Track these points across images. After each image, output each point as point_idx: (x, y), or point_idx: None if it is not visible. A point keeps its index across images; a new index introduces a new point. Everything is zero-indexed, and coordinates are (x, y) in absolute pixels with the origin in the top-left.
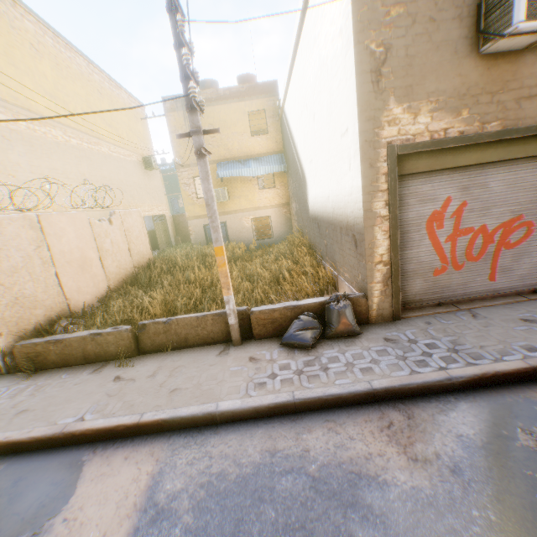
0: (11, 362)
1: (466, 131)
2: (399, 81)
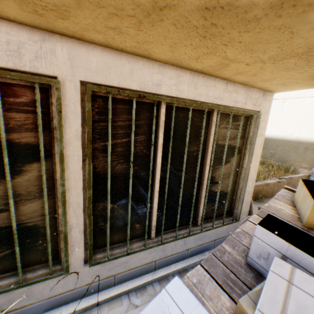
0: None
1: None
2: None
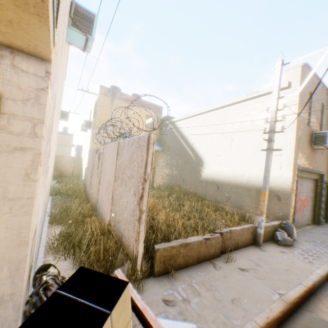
0: (143, 267)
1: (307, 167)
2: (300, 146)
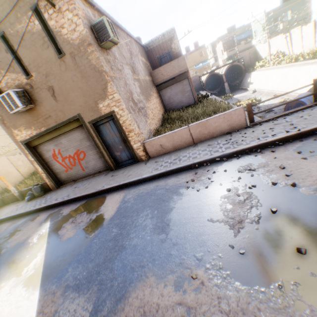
0: None
1: (38, 132)
2: (12, 124)
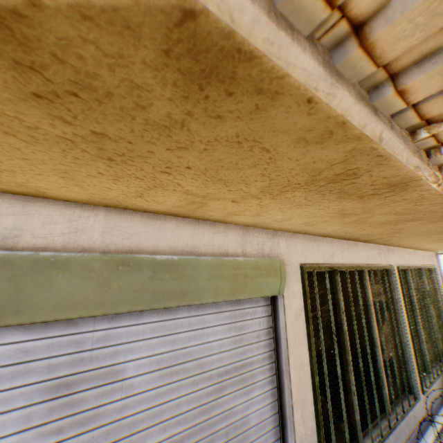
0: None
1: None
2: None
